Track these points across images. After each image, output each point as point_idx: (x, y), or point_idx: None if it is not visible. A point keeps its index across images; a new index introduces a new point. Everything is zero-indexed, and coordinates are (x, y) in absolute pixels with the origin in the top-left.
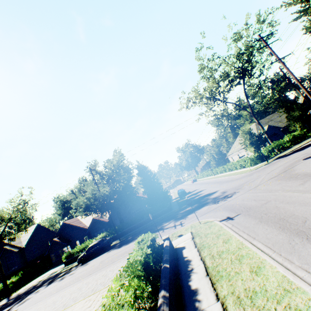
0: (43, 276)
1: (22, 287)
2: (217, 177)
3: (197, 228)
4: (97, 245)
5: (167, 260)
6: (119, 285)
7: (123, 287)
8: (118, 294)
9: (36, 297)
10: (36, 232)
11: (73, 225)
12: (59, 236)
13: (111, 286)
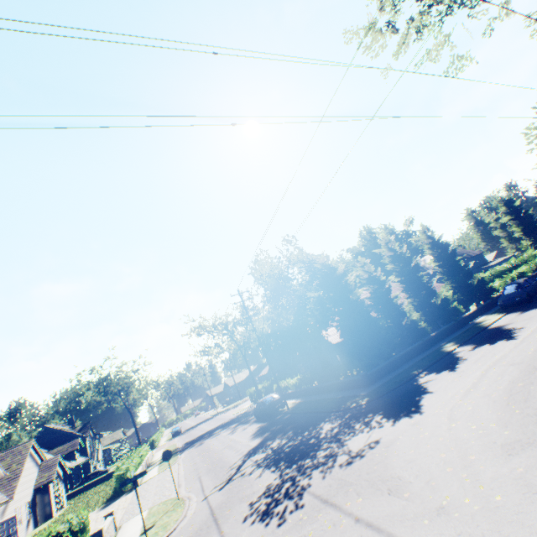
0: None
1: None
2: None
3: None
4: (262, 405)
5: None
6: None
7: None
8: None
9: (210, 442)
10: None
11: None
12: None
13: None
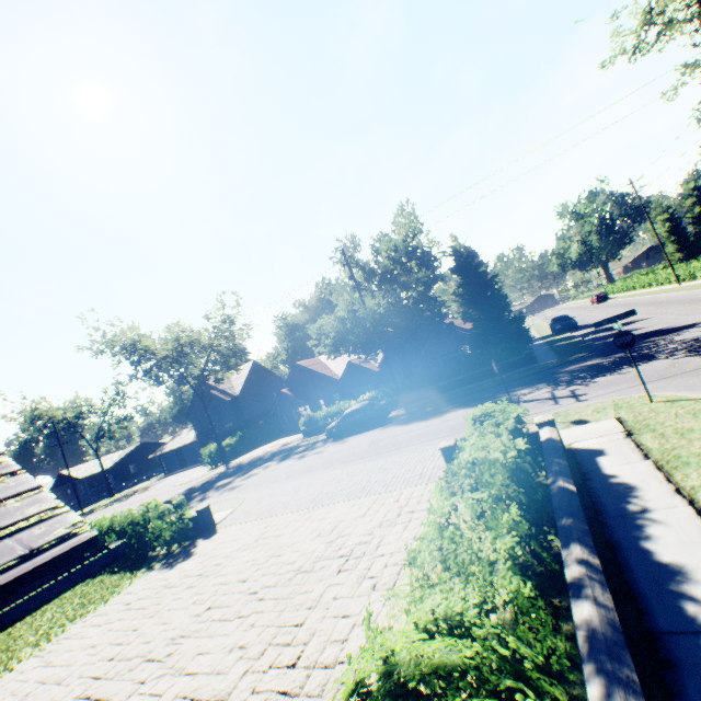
0: (271, 445)
1: (243, 455)
2: (691, 287)
3: (640, 411)
4: (361, 412)
5: (564, 473)
6: (448, 503)
7: (454, 510)
8: (448, 522)
9: (266, 475)
10: (252, 374)
11: (312, 371)
12: (289, 387)
13: (429, 501)
